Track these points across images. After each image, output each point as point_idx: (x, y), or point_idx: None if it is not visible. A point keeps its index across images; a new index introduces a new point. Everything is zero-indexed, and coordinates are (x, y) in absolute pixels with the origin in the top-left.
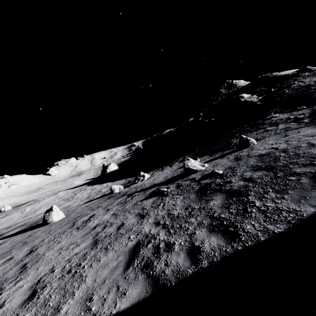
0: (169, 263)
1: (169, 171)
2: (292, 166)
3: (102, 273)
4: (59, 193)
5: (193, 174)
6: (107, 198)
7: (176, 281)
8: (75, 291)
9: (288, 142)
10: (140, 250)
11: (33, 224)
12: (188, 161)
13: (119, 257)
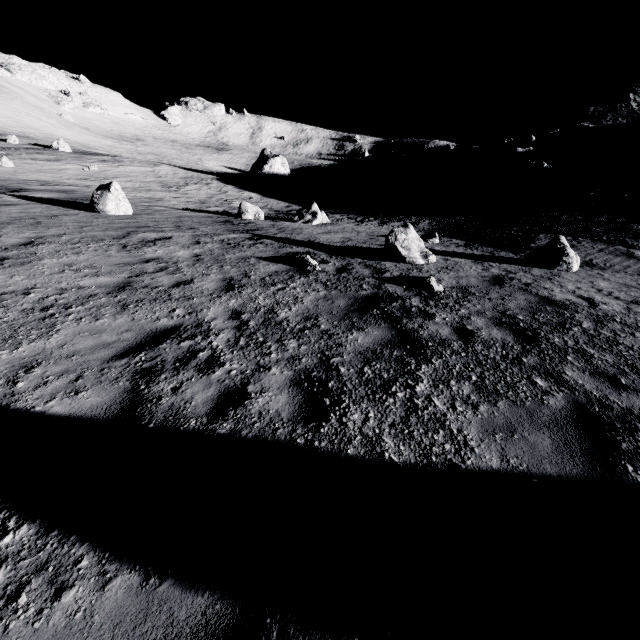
0: (181, 390)
1: (367, 231)
2: (572, 360)
3: (81, 342)
4: (162, 167)
5: (392, 263)
6: (222, 221)
7: (159, 423)
8: (24, 343)
9: (635, 306)
10: (166, 342)
11: (79, 200)
12: (402, 231)
13: (126, 333)
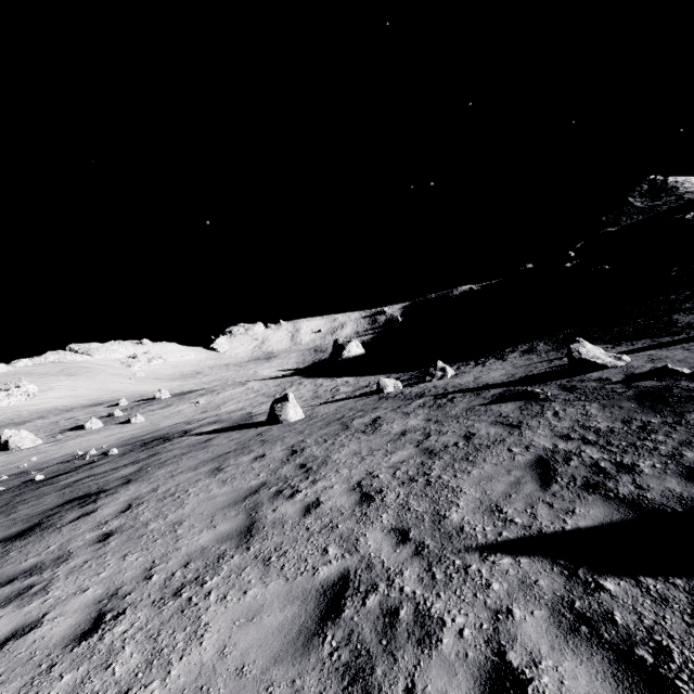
0: (645, 487)
1: (507, 366)
2: None
3: (493, 487)
4: (250, 383)
5: (596, 372)
6: (379, 398)
7: (683, 507)
8: (454, 500)
9: None
10: (557, 467)
11: (243, 422)
12: (578, 345)
13: (512, 472)
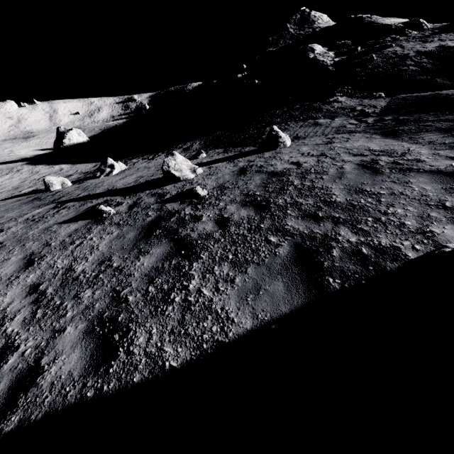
0: None
1: (156, 165)
2: (290, 212)
3: None
4: None
5: (172, 185)
6: (30, 200)
7: None
8: None
9: (321, 157)
10: None
11: None
12: (171, 158)
13: None
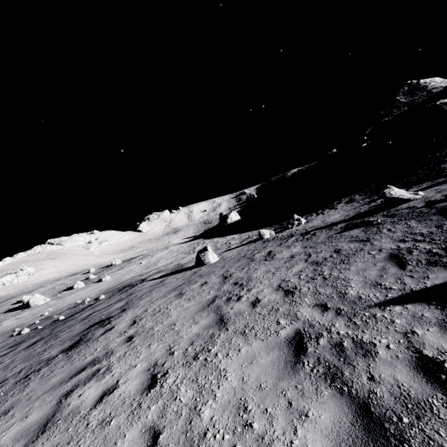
0: None
1: (340, 211)
2: None
3: (369, 273)
4: (171, 247)
5: (404, 204)
6: (263, 242)
7: None
8: (347, 284)
9: None
10: (405, 257)
11: (178, 269)
12: (389, 190)
13: (377, 264)
